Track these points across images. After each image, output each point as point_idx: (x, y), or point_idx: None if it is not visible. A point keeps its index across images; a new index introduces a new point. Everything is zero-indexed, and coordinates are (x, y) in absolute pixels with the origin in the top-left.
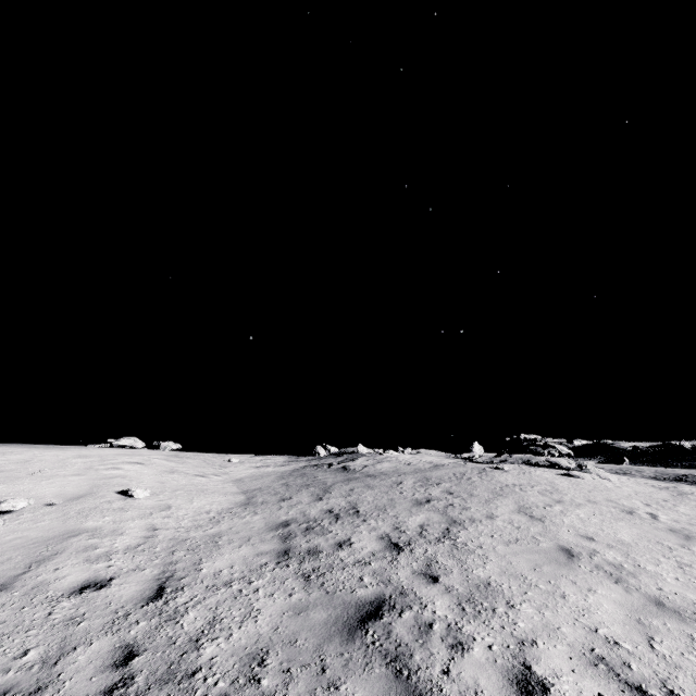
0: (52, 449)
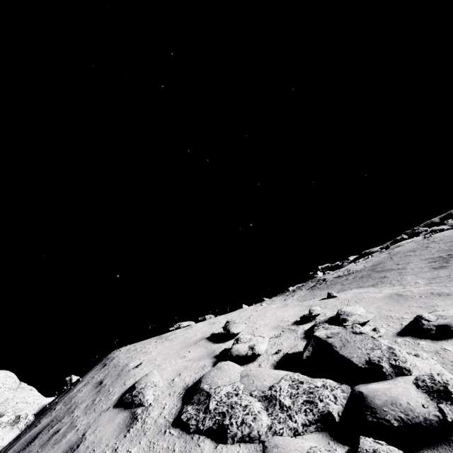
0: None
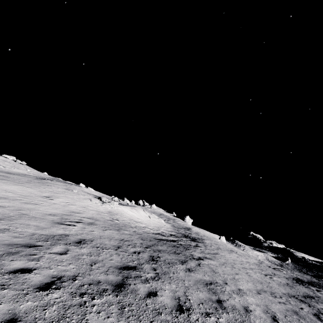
0: None
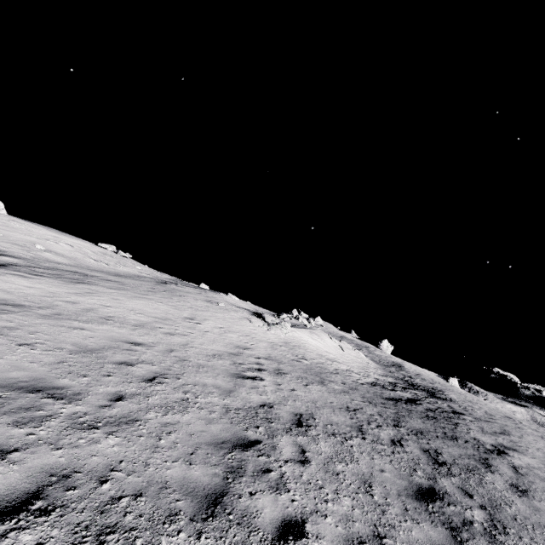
0: (56, 233)
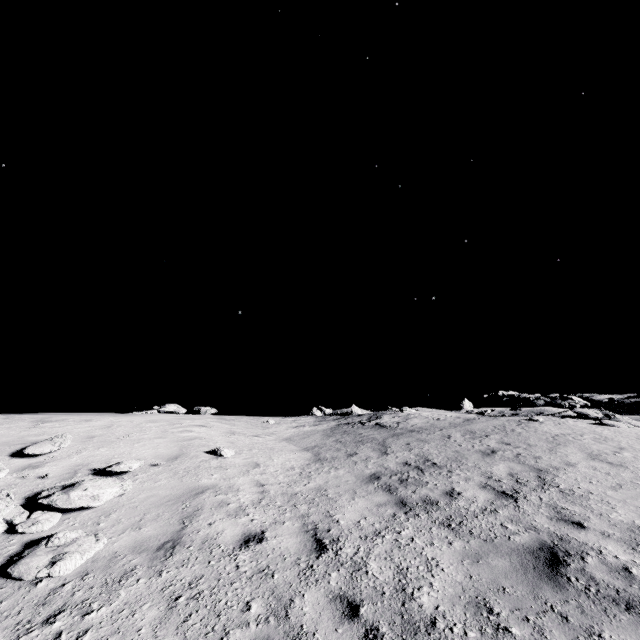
0: (119, 416)
